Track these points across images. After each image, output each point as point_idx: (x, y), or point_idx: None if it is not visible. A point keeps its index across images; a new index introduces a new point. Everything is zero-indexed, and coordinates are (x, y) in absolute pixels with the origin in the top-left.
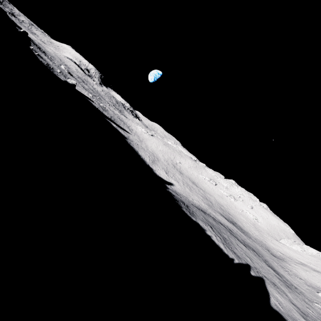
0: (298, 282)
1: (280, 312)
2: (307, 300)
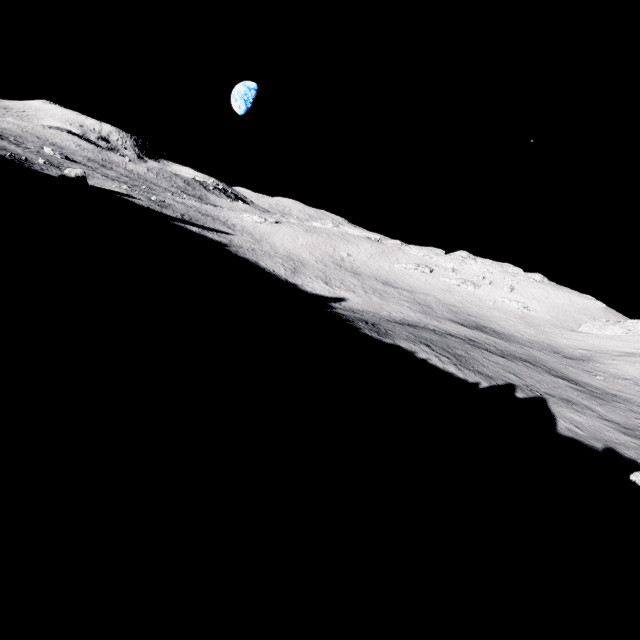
0: (619, 386)
1: (577, 437)
2: (638, 408)
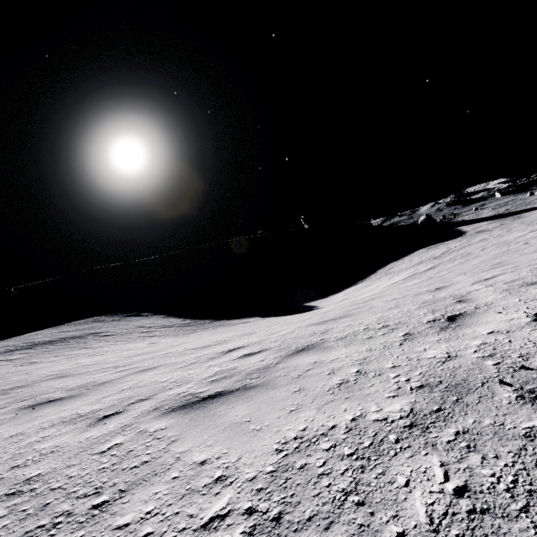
0: None
1: None
2: None
